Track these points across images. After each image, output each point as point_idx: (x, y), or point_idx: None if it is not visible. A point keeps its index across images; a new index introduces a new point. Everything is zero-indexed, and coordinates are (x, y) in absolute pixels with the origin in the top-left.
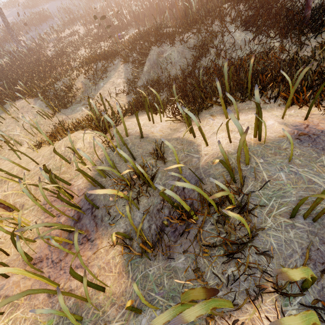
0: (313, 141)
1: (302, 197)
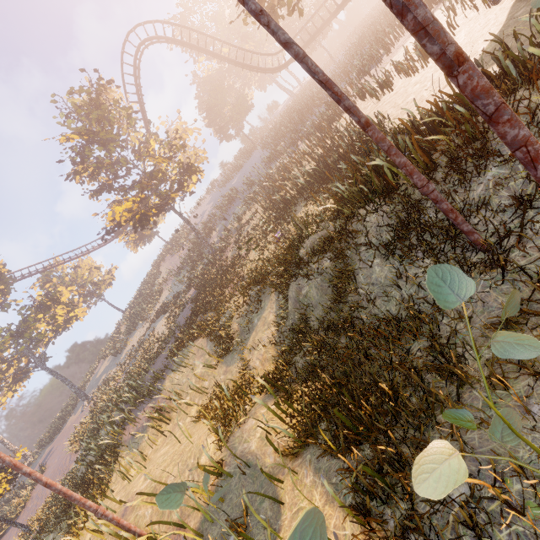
0: None
1: None
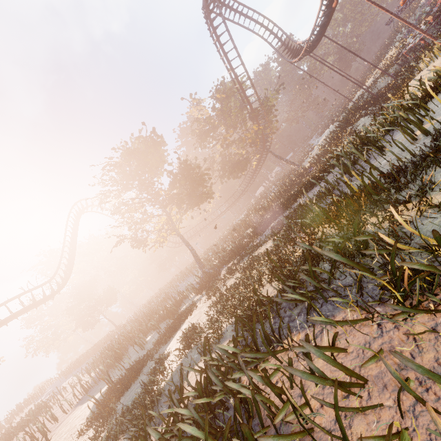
0: None
1: None
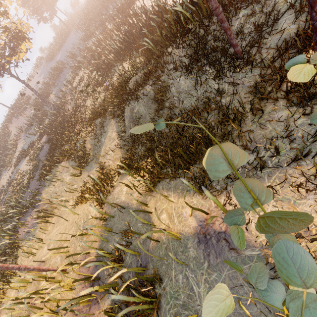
0: (206, 243)
1: (185, 303)
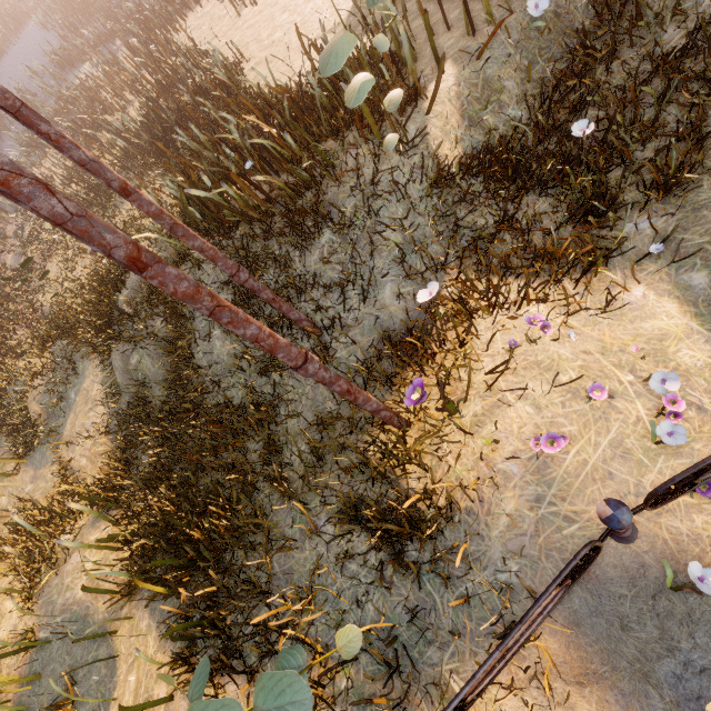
0: None
1: None
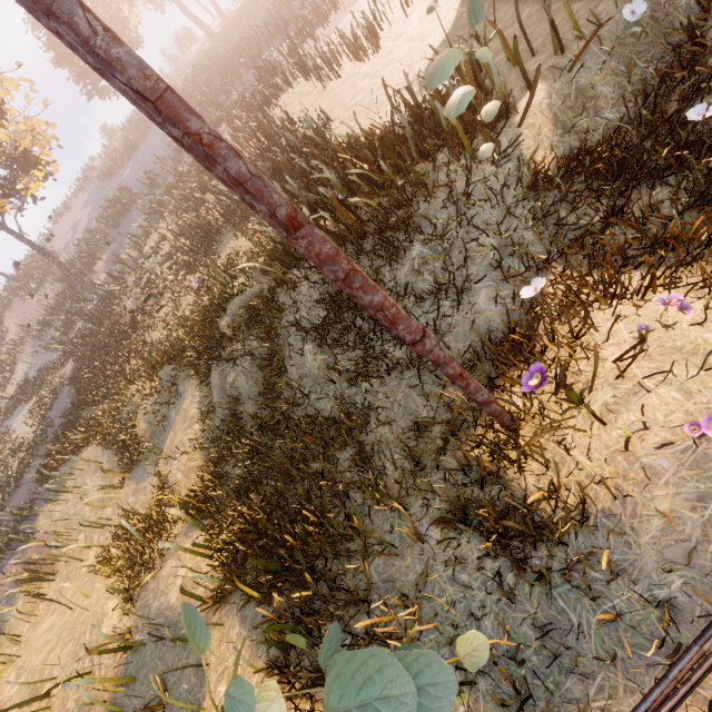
0: None
1: None
